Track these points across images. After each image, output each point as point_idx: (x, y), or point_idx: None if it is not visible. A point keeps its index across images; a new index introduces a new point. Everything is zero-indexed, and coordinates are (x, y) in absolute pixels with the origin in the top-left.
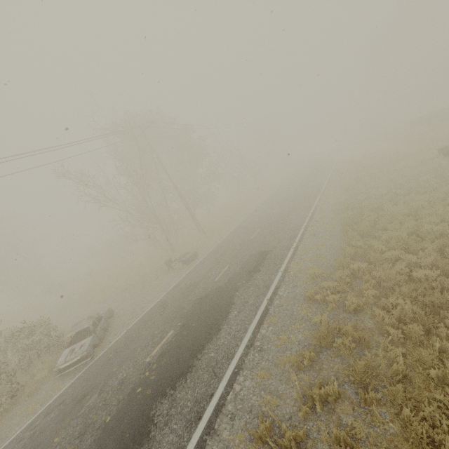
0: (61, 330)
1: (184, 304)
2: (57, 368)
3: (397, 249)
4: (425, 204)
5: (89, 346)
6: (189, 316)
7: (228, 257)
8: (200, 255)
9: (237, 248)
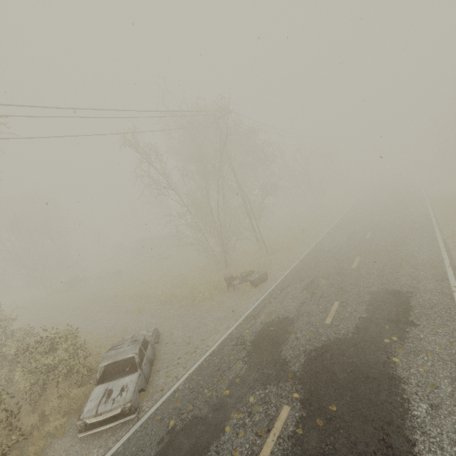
0: (87, 346)
1: (286, 355)
2: (82, 422)
3: None
4: None
5: (134, 393)
6: (309, 383)
7: (328, 289)
8: (271, 276)
9: (336, 278)
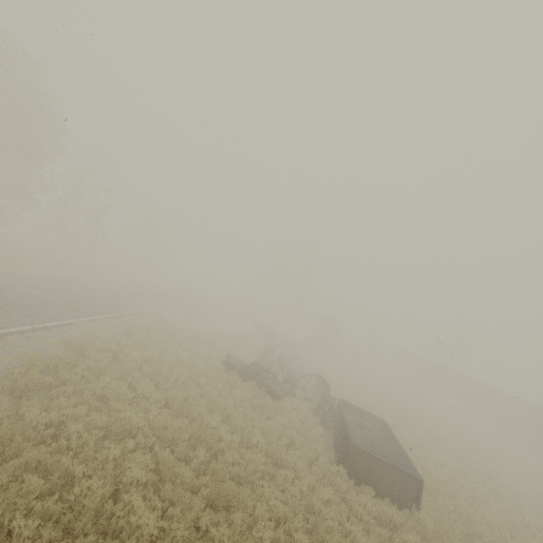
0: None
1: None
2: None
3: (1, 439)
4: (130, 396)
5: None
6: None
7: None
8: None
9: None
